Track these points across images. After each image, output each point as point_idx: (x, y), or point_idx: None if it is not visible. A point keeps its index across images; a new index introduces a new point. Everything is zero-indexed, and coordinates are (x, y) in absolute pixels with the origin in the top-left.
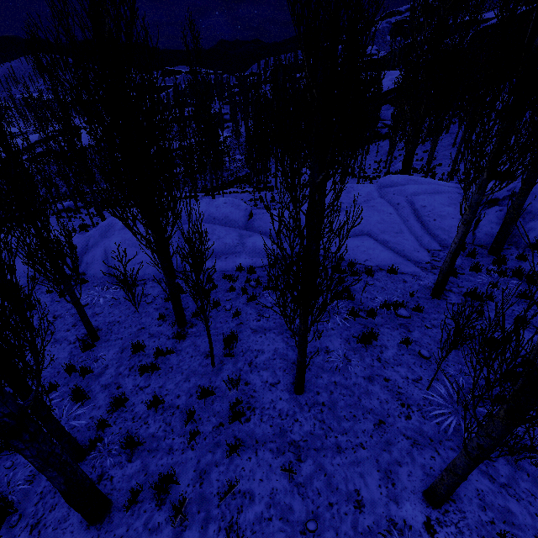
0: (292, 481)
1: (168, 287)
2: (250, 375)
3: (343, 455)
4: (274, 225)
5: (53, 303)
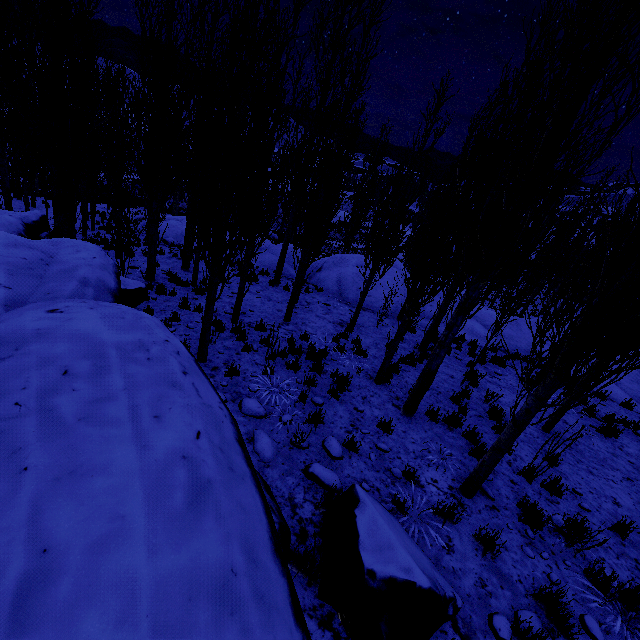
0: (554, 468)
1: (439, 312)
2: (496, 403)
3: (596, 477)
4: (492, 321)
5: (300, 293)
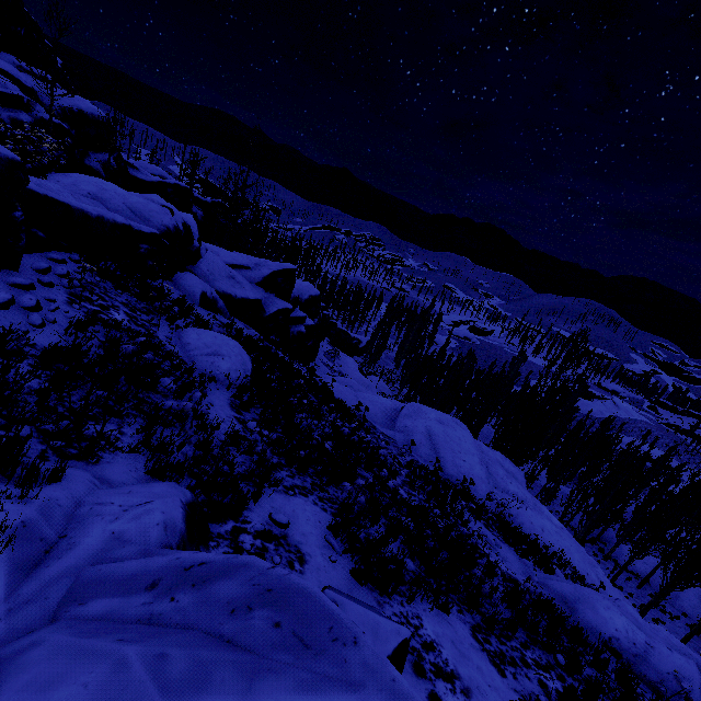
0: None
1: None
2: None
3: None
4: None
5: None
